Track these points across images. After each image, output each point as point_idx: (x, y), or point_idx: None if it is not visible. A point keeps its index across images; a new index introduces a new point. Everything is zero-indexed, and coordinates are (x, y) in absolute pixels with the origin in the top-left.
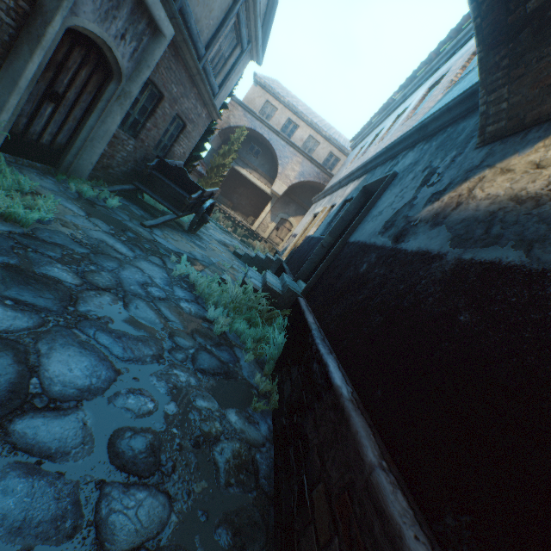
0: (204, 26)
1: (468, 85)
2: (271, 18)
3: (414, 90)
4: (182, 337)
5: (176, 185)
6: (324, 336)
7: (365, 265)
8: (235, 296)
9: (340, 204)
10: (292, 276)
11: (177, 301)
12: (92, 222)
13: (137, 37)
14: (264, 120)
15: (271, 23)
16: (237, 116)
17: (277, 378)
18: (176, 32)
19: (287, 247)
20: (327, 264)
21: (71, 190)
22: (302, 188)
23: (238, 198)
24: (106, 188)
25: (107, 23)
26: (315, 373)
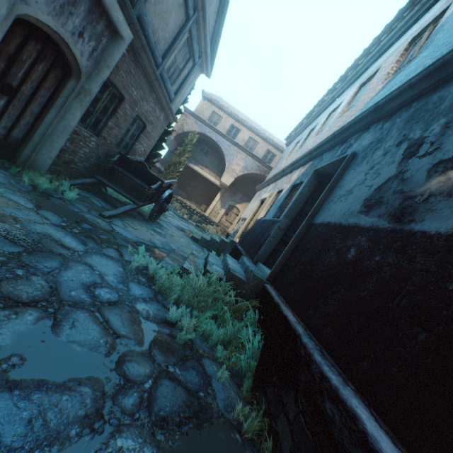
0: (161, 37)
1: (419, 67)
2: (218, 38)
3: (342, 92)
4: (135, 360)
5: (136, 178)
6: (318, 345)
7: (353, 250)
8: (199, 289)
9: (289, 189)
10: (249, 258)
11: (132, 303)
12: (40, 214)
13: (96, 37)
14: (212, 125)
15: (218, 42)
16: (189, 124)
17: (261, 404)
18: (135, 38)
19: (238, 229)
20: (292, 247)
21: (25, 183)
22: (246, 179)
23: (192, 190)
24: (67, 181)
25: (63, 18)
26: (335, 424)
